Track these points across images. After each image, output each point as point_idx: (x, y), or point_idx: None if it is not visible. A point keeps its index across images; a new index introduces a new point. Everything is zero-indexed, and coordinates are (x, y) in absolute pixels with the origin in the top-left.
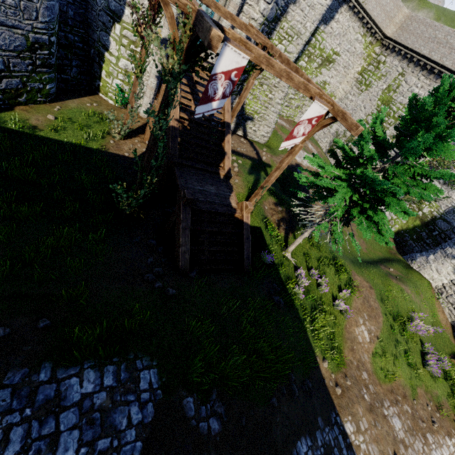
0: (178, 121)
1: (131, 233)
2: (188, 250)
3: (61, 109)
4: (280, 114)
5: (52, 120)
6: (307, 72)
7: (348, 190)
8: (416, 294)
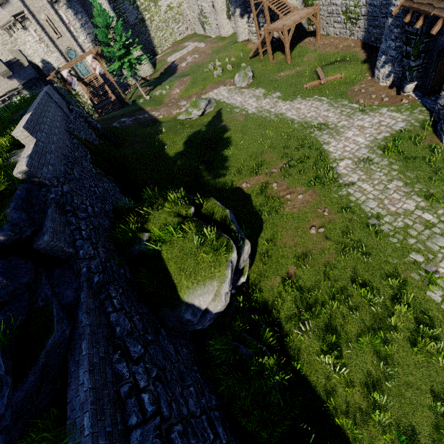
0: (90, 96)
1: None
2: (101, 116)
3: None
4: (167, 48)
5: None
6: (154, 16)
7: (118, 62)
8: (225, 52)
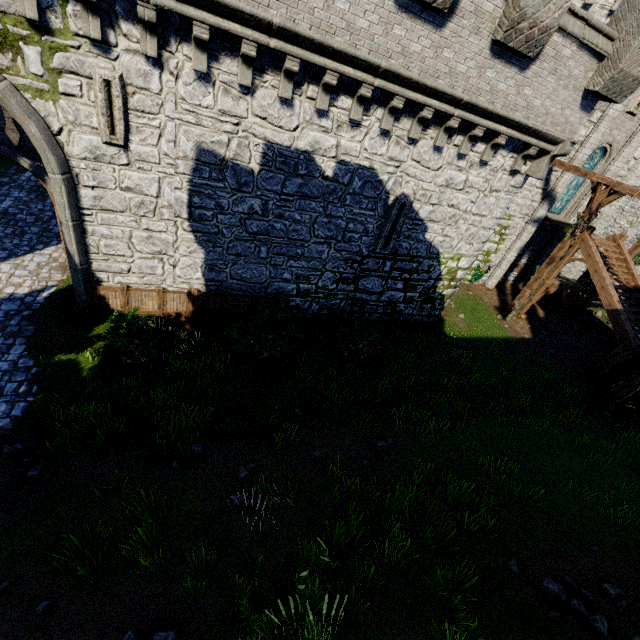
0: (619, 303)
1: (636, 427)
2: None
3: (453, 303)
4: None
5: (463, 318)
6: None
7: None
8: None
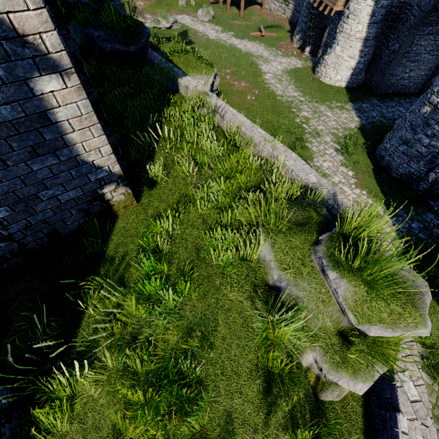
0: None
1: None
2: None
3: None
4: None
5: None
6: None
7: None
8: None
